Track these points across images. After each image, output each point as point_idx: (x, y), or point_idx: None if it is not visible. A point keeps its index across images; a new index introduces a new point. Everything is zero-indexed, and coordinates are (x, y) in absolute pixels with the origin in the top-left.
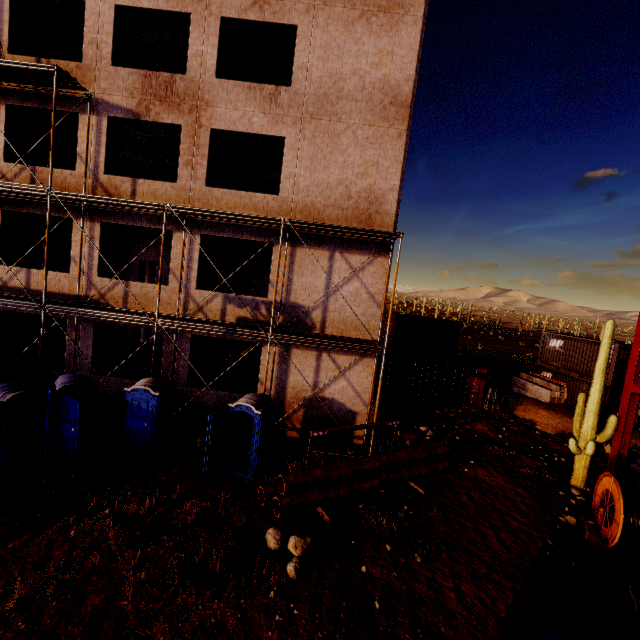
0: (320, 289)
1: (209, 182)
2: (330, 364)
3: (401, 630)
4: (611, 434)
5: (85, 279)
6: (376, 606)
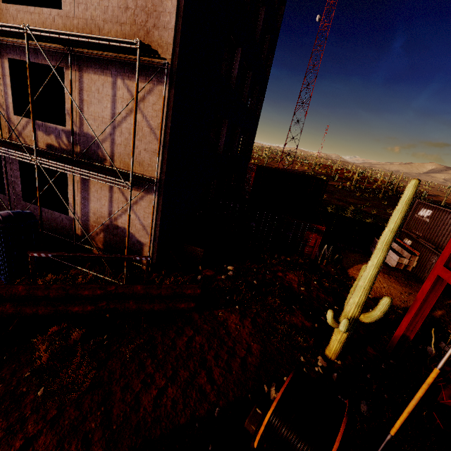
0: (107, 120)
1: (31, 5)
2: (120, 196)
3: None
4: (378, 317)
5: None
6: None
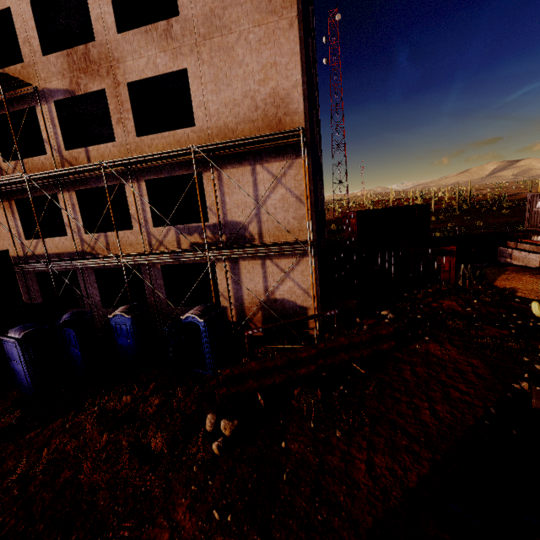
0: (250, 203)
1: (146, 133)
2: (274, 269)
3: (300, 499)
4: None
5: (78, 238)
6: (284, 477)
